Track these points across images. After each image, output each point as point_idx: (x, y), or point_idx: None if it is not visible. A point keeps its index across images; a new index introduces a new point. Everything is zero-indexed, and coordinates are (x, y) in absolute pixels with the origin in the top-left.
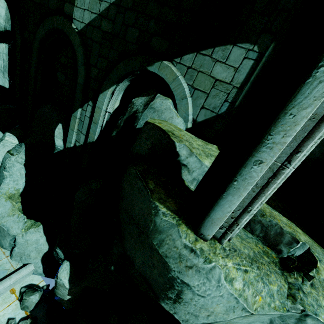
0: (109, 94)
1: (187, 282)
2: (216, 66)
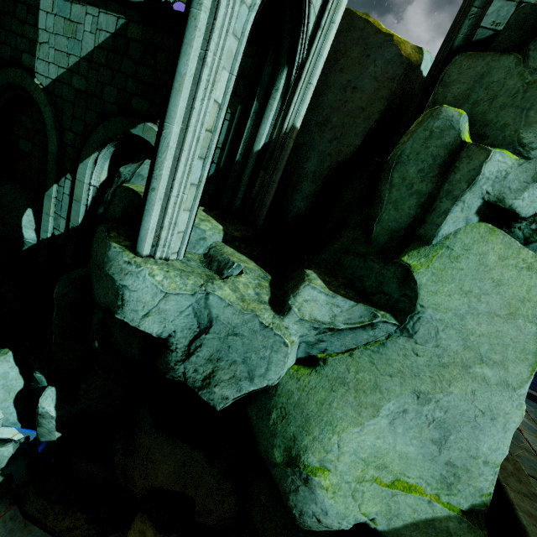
0: (91, 164)
1: (125, 284)
2: None
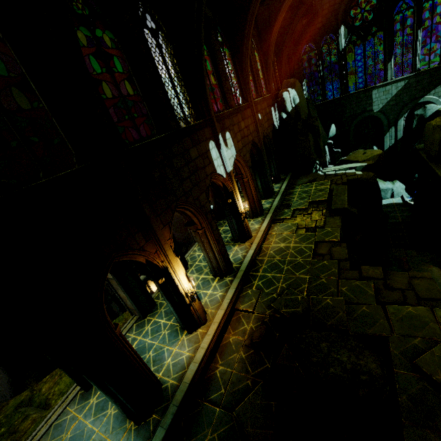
0: (402, 119)
1: None
2: None
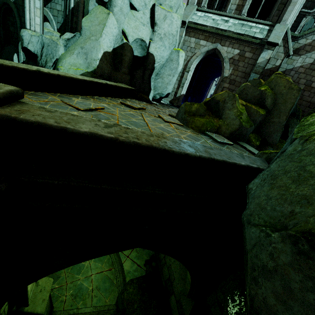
0: None
1: (23, 35)
2: (57, 6)
